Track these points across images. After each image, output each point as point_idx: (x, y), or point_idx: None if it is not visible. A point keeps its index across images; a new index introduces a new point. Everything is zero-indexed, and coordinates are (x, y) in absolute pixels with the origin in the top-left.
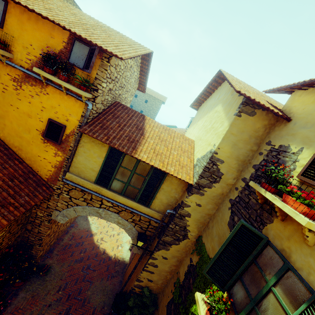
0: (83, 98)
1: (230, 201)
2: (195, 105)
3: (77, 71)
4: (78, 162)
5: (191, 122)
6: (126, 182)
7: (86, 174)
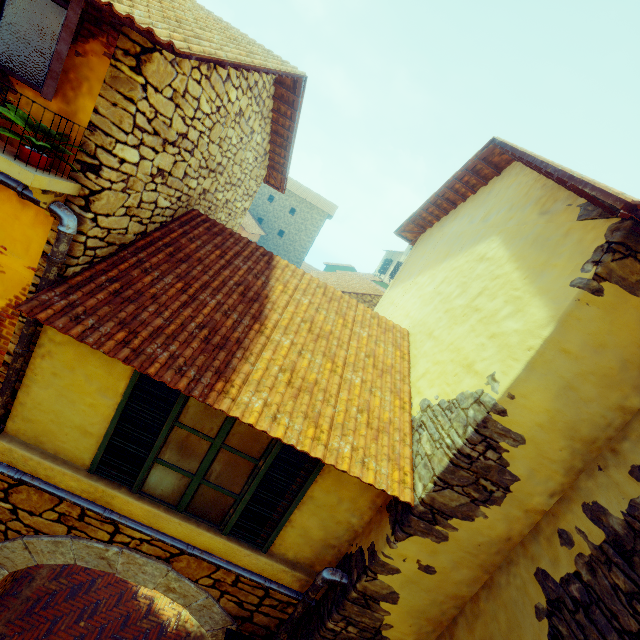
0: (38, 194)
1: (540, 580)
2: (409, 231)
3: (22, 96)
4: (36, 405)
5: (397, 274)
6: (195, 475)
7: (62, 444)
